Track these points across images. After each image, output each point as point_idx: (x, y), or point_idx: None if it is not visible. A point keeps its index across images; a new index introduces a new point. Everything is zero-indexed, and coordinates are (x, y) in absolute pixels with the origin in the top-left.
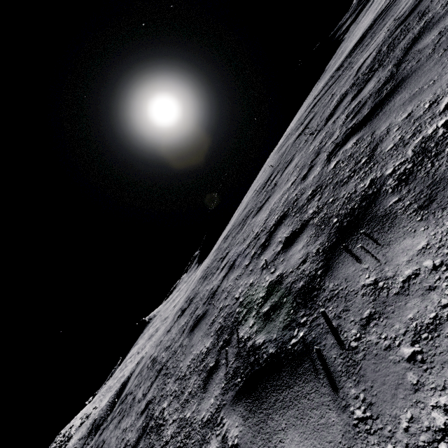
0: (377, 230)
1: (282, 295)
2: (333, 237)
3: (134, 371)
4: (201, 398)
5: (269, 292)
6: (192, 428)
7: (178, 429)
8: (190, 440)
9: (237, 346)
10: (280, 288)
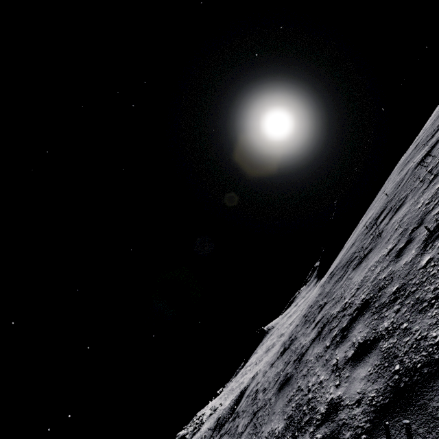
0: (420, 435)
1: (333, 431)
2: (387, 395)
3: (249, 385)
4: None
5: (326, 414)
6: None
7: None
8: None
9: None
10: (334, 418)
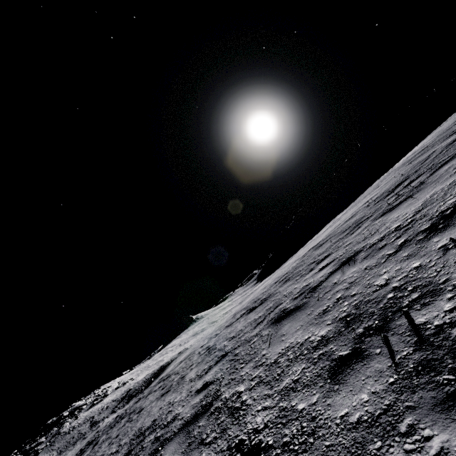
0: None
1: None
2: None
3: (176, 358)
4: (329, 390)
5: None
6: (317, 424)
7: (279, 419)
8: (317, 440)
9: (414, 334)
10: None
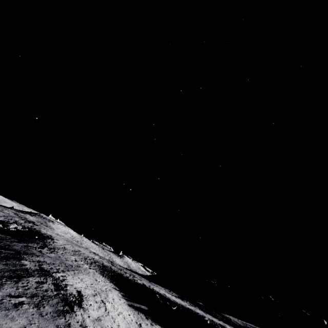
0: None
1: None
2: None
3: None
4: None
5: None
6: None
7: None
8: None
9: None
10: None
